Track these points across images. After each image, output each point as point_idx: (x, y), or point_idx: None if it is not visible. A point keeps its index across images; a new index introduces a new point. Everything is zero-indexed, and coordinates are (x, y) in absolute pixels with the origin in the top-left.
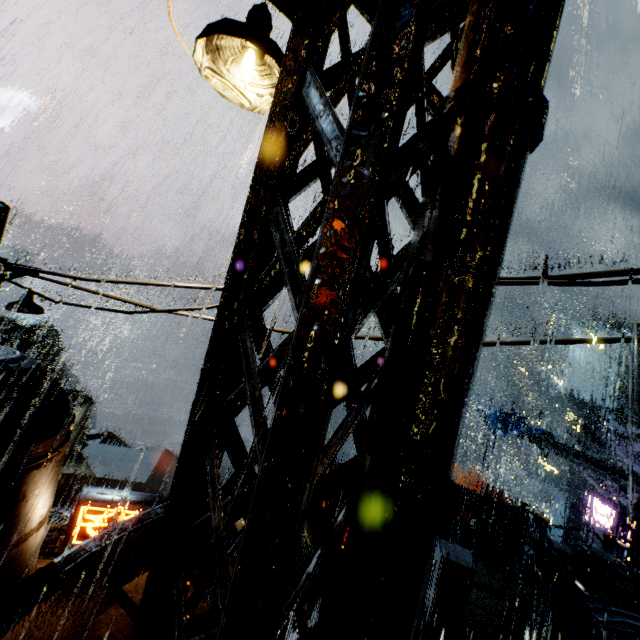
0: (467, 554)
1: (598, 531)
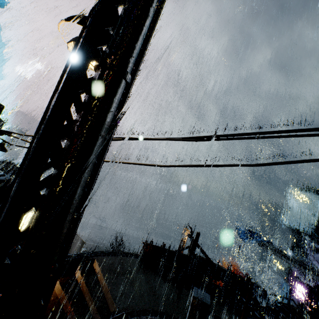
0: (208, 296)
1: (295, 300)
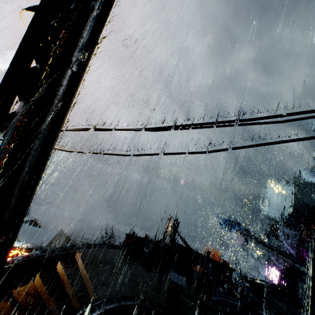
0: (184, 280)
1: (268, 281)
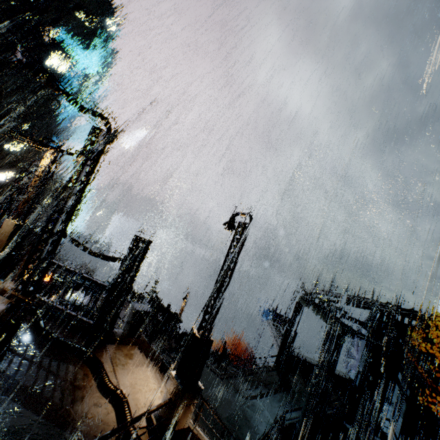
0: None
1: None
